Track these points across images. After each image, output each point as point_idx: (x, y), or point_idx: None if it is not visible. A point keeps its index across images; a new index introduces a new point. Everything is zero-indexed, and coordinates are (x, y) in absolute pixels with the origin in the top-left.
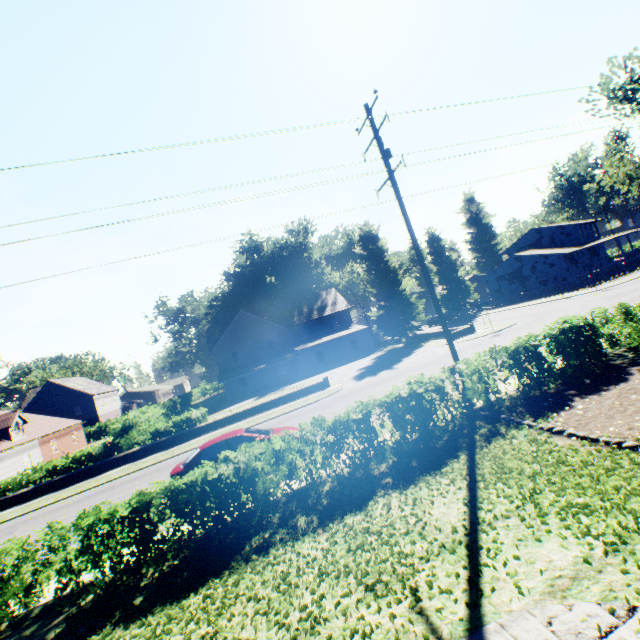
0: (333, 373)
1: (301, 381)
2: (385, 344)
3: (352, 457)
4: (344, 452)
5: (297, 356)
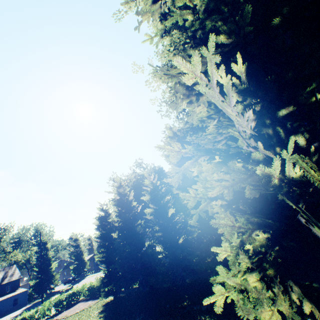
0: None
1: None
2: (36, 298)
3: None
4: None
5: None
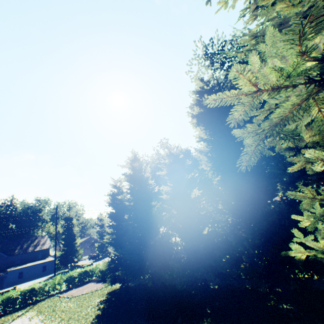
0: (23, 284)
1: (2, 290)
2: (63, 268)
3: (5, 307)
4: (3, 305)
5: (7, 274)
